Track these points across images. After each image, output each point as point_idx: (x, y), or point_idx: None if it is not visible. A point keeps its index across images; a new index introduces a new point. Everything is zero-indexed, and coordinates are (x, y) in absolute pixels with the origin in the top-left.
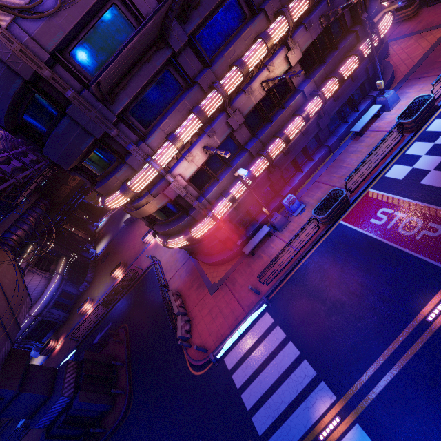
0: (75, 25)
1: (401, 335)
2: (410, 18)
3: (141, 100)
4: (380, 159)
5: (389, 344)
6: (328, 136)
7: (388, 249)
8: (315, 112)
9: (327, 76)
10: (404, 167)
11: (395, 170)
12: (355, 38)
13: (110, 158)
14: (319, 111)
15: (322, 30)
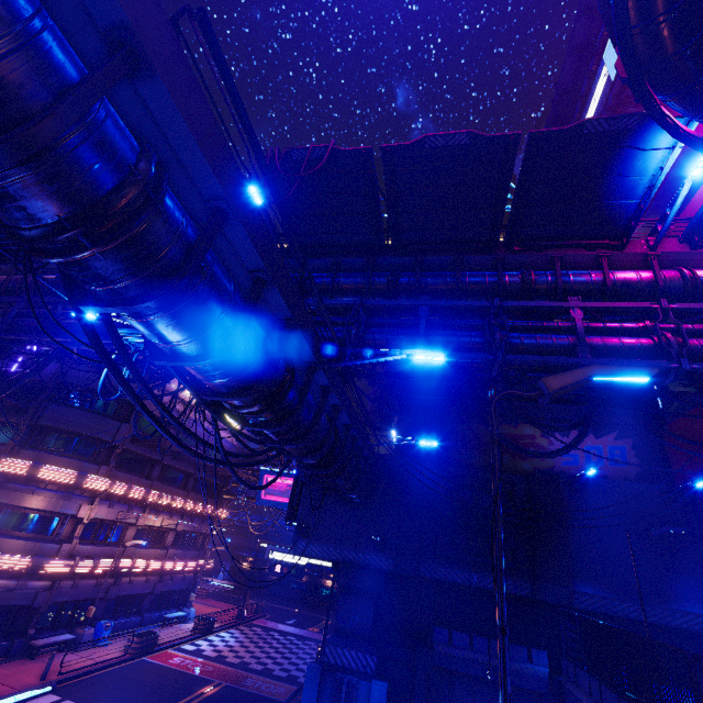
0: (157, 415)
1: (187, 698)
2: (203, 598)
3: (130, 456)
4: (181, 637)
5: (179, 702)
6: (147, 609)
7: (181, 671)
8: (162, 573)
9: (180, 558)
10: (194, 646)
11: (188, 646)
12: (198, 555)
13: (88, 453)
14: (164, 574)
15: (193, 530)
